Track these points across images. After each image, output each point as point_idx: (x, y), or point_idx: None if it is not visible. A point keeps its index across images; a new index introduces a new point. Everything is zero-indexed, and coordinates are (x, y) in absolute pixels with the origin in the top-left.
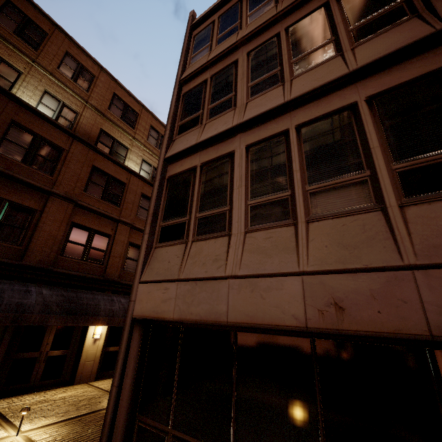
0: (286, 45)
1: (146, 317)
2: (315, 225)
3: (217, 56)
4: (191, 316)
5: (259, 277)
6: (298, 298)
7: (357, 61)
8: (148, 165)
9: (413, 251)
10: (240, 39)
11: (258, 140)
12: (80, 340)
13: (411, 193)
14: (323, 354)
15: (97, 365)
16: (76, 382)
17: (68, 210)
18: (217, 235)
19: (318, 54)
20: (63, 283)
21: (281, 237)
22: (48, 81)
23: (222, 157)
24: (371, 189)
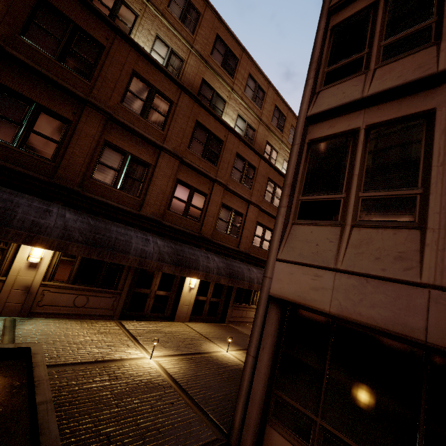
0: None
1: (288, 299)
2: None
3: None
4: (359, 317)
5: None
6: None
7: None
8: (242, 121)
9: None
10: None
11: None
12: (178, 286)
13: None
14: None
15: (191, 310)
16: (175, 320)
17: (175, 167)
18: (398, 225)
19: None
20: (169, 235)
21: None
22: (159, 23)
23: (407, 117)
24: None
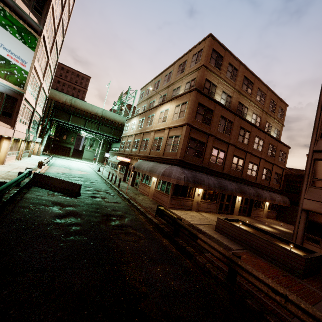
0: None
1: (310, 210)
2: None
3: None
4: None
5: None
6: None
7: None
8: (255, 115)
9: None
10: None
11: None
12: (232, 200)
13: None
14: None
15: (238, 210)
16: (233, 214)
17: (233, 150)
18: None
19: None
20: (232, 179)
21: None
22: (223, 85)
23: None
24: None
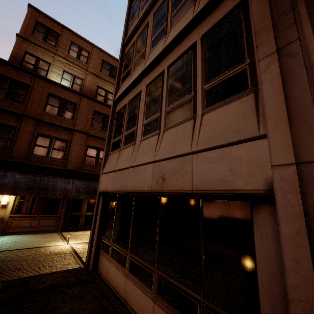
0: (171, 3)
1: (103, 191)
2: (166, 133)
3: (139, 22)
4: (116, 189)
5: (139, 166)
6: (150, 175)
7: (198, 8)
8: None
9: (197, 142)
10: (149, 5)
11: (151, 80)
12: None
13: (208, 104)
14: (162, 205)
15: None
16: None
17: (84, 139)
18: (131, 144)
19: (185, 5)
20: (86, 178)
21: (152, 142)
22: (64, 64)
23: (136, 95)
24: (192, 105)
